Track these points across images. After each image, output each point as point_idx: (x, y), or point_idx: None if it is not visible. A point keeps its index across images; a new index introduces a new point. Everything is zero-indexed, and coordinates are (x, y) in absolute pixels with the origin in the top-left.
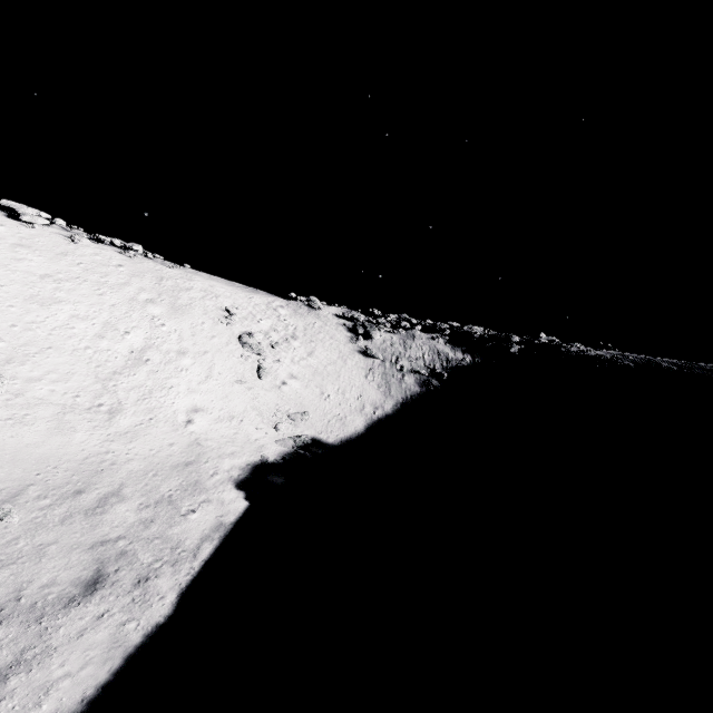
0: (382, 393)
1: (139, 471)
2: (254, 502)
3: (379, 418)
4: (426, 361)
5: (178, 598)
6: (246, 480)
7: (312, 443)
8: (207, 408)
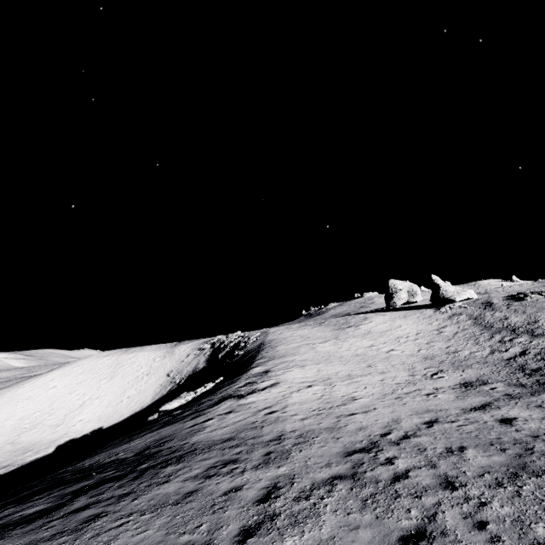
0: (152, 398)
1: (44, 443)
2: (54, 452)
3: (135, 413)
4: (187, 372)
5: (9, 471)
6: (62, 445)
7: (98, 429)
8: (85, 419)
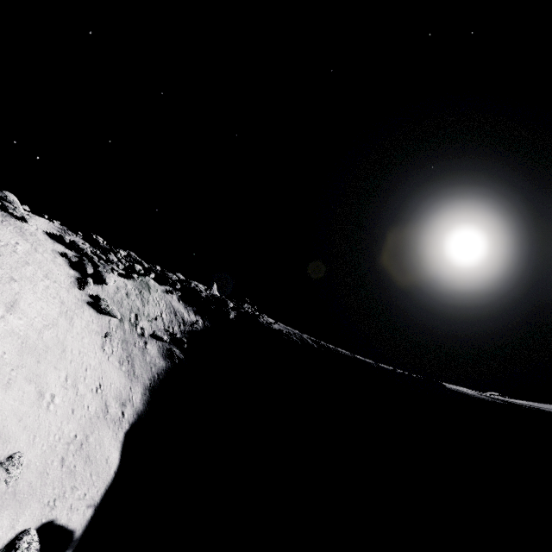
0: (126, 375)
1: None
2: None
3: (131, 423)
4: (165, 322)
5: None
6: None
7: (43, 551)
8: None
